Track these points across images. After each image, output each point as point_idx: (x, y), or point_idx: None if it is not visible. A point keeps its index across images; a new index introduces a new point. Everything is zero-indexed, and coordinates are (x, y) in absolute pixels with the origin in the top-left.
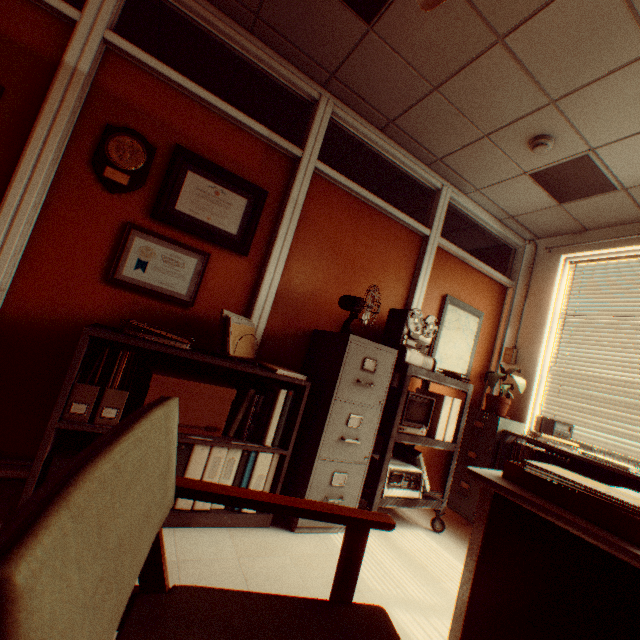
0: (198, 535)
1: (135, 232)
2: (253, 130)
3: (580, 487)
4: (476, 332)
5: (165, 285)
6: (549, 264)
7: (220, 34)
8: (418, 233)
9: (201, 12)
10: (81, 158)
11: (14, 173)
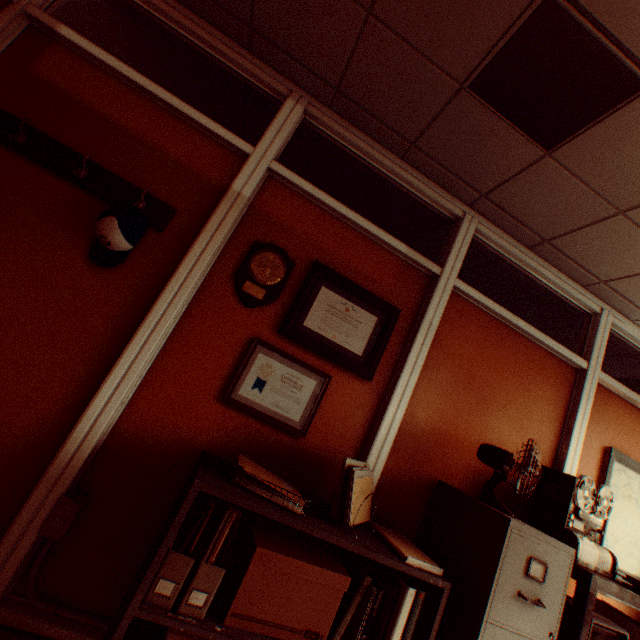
0: None
1: (259, 347)
2: (391, 246)
3: None
4: None
5: (278, 408)
6: None
7: (370, 160)
8: (570, 363)
9: (356, 142)
10: (225, 271)
11: (164, 284)
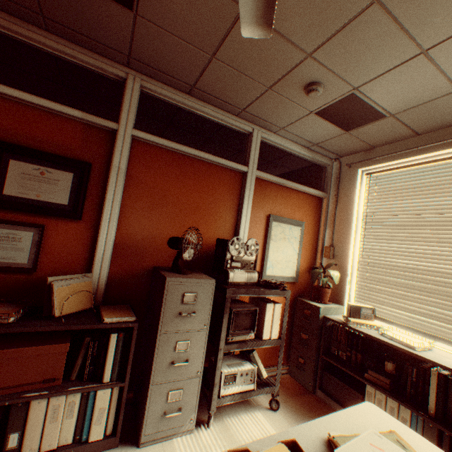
0: None
1: None
2: (67, 114)
3: None
4: (300, 238)
5: (6, 259)
6: (350, 177)
7: (20, 36)
8: (238, 170)
9: None
10: None
11: None
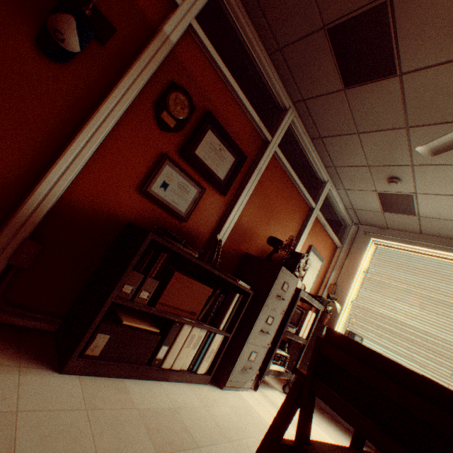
0: (175, 388)
1: (167, 161)
2: (251, 116)
3: None
4: (318, 270)
5: (174, 203)
6: (364, 241)
7: (251, 47)
8: (309, 205)
9: (247, 30)
10: (149, 98)
11: (103, 94)
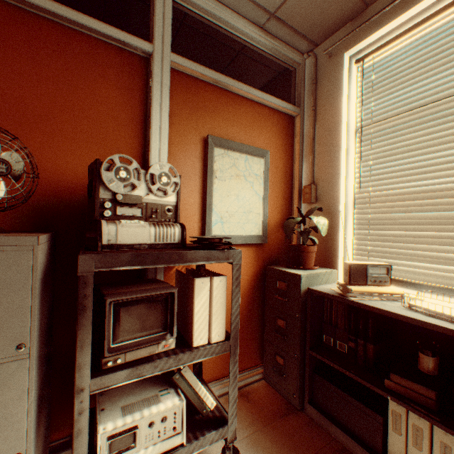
0: None
1: None
2: None
3: None
4: (264, 176)
5: None
6: (333, 71)
7: None
8: (136, 52)
9: None
10: None
11: None
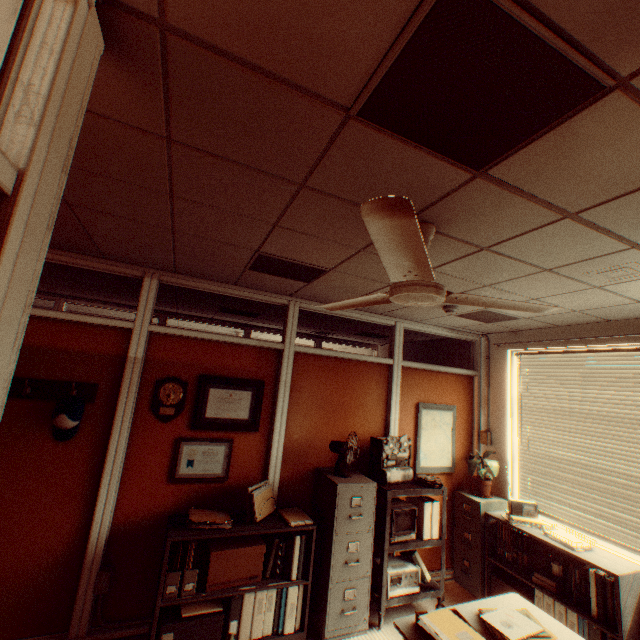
0: None
1: (183, 442)
2: (247, 344)
3: (439, 637)
4: (452, 423)
5: (207, 471)
6: (500, 356)
7: (216, 291)
8: (384, 363)
9: (202, 286)
10: (145, 407)
11: (109, 432)
